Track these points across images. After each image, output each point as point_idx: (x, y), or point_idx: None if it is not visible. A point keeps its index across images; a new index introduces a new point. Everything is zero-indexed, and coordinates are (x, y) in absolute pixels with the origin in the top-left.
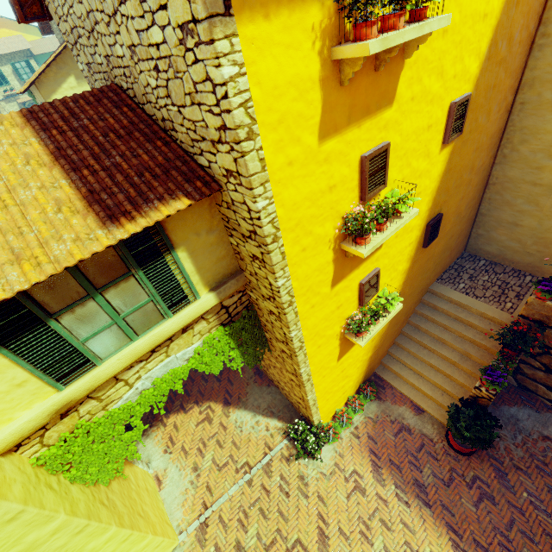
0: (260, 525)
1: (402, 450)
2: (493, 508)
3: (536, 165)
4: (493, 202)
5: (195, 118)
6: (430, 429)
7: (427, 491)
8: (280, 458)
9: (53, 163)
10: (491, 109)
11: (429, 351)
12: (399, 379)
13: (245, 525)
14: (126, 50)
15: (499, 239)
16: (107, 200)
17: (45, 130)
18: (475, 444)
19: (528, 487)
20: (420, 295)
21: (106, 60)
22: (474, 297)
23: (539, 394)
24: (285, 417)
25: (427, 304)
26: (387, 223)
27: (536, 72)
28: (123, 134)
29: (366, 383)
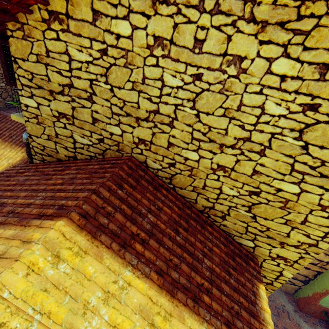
0: None
1: None
2: None
3: None
4: None
5: (274, 228)
6: None
7: None
8: None
9: (174, 305)
10: None
11: None
12: None
13: None
14: (208, 162)
15: None
16: (244, 328)
17: (125, 247)
18: None
19: None
20: None
21: (137, 140)
22: None
23: None
24: None
25: None
26: None
27: None
28: (187, 226)
29: None
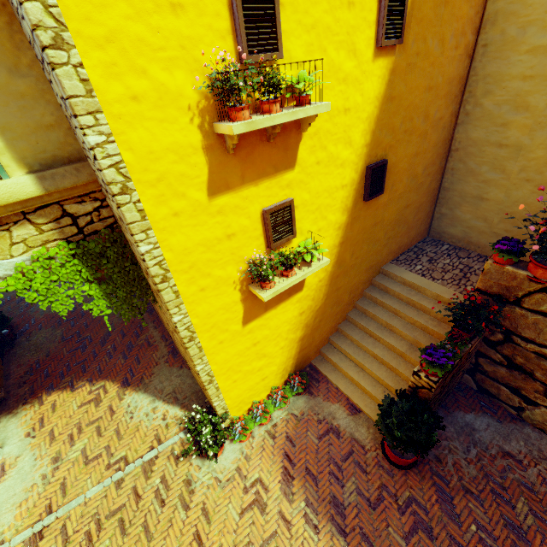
0: (113, 543)
1: (324, 457)
2: (429, 544)
3: (502, 121)
4: (457, 172)
5: None
6: (364, 433)
7: (345, 513)
8: (169, 455)
9: None
10: (445, 38)
11: (375, 340)
12: (338, 372)
13: (93, 541)
14: None
15: (464, 218)
16: None
17: None
18: (408, 448)
19: (478, 518)
20: (370, 274)
21: None
22: (431, 278)
23: (502, 399)
24: (191, 406)
25: (378, 287)
26: (283, 110)
27: (499, 4)
28: None
29: (296, 372)
